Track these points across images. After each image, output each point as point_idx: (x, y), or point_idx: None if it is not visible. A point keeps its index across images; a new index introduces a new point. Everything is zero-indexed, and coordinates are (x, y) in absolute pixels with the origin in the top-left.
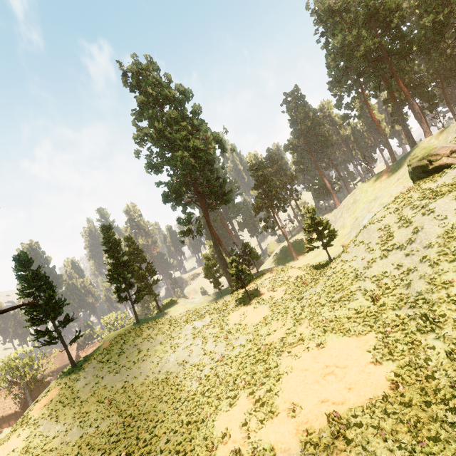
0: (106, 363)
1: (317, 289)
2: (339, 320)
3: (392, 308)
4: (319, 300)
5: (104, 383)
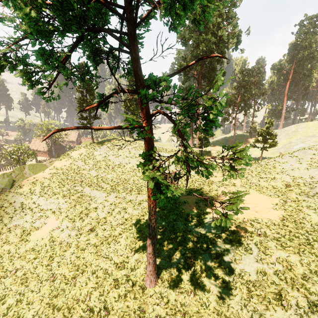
0: (111, 150)
1: (250, 168)
2: (260, 186)
3: (295, 193)
4: (251, 173)
5: (109, 158)
